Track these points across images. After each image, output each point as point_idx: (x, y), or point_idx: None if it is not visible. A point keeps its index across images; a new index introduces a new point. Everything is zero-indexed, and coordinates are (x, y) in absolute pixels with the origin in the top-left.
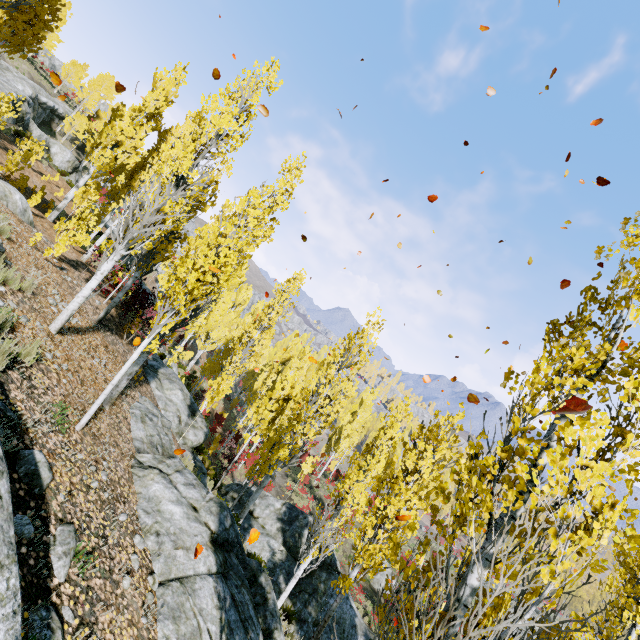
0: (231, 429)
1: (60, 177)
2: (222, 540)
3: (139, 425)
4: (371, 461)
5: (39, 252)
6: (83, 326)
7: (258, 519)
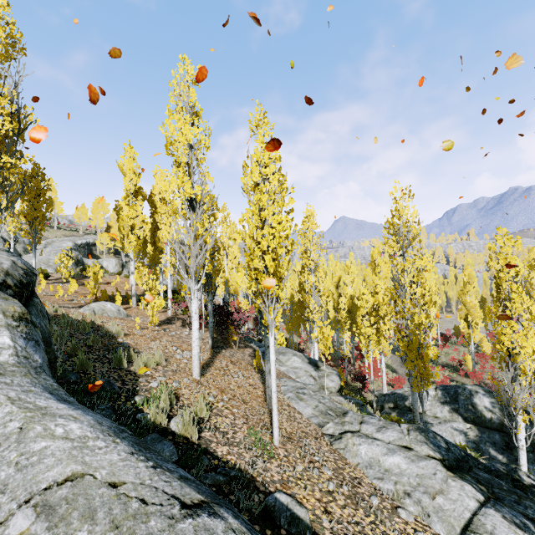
0: (337, 357)
1: (119, 277)
2: (454, 462)
3: (301, 404)
4: (515, 306)
5: (145, 330)
6: (207, 358)
7: (426, 413)
